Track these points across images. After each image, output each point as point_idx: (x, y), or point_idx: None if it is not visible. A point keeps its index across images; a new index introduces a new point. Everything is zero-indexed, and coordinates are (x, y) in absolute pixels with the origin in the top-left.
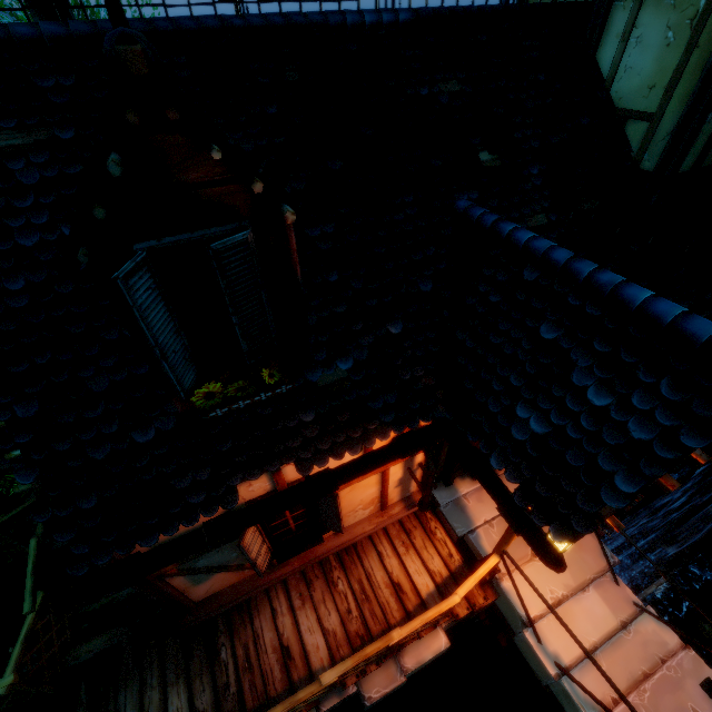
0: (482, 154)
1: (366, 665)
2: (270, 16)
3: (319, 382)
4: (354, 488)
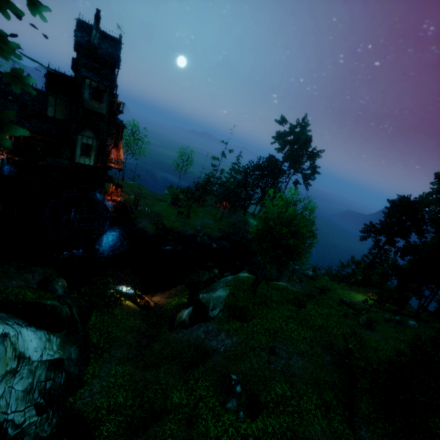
0: (10, 98)
1: None
2: None
3: None
4: None
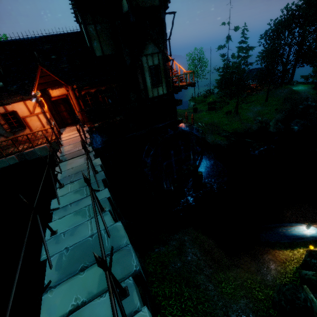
0: (53, 56)
1: (27, 149)
2: (9, 40)
3: (10, 89)
4: (31, 120)
